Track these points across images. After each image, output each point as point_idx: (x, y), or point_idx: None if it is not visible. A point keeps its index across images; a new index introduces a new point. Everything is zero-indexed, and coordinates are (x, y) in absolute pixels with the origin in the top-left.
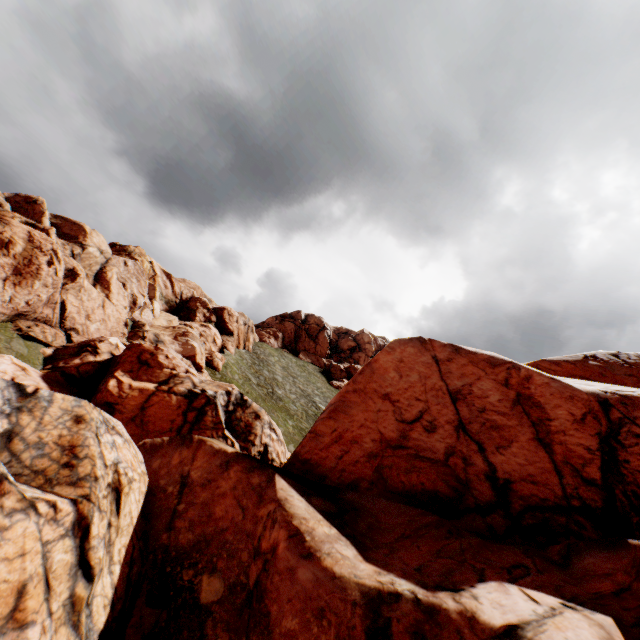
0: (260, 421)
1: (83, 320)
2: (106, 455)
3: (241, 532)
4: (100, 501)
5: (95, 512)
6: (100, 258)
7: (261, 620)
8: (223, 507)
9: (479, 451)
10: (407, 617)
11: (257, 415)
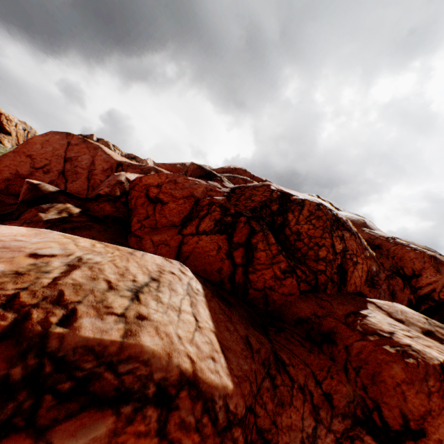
0: None
1: None
2: None
3: None
4: None
5: None
6: None
7: None
8: None
9: (65, 183)
10: None
11: None
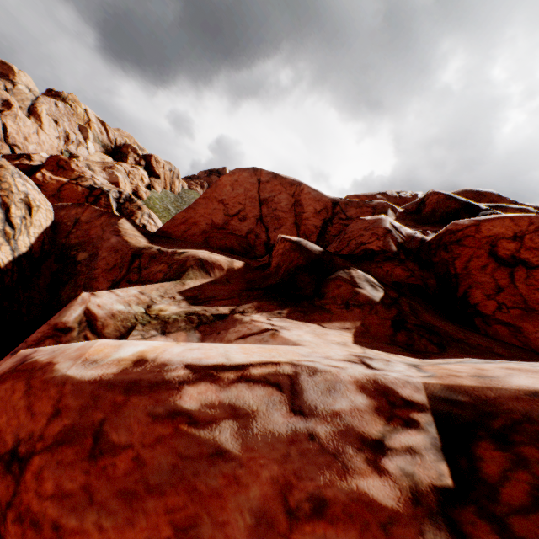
0: (141, 211)
1: (22, 140)
2: (19, 187)
3: (101, 239)
4: (16, 202)
5: (13, 204)
6: (30, 95)
7: (96, 257)
8: (95, 231)
9: (265, 231)
10: (152, 253)
11: (140, 208)
